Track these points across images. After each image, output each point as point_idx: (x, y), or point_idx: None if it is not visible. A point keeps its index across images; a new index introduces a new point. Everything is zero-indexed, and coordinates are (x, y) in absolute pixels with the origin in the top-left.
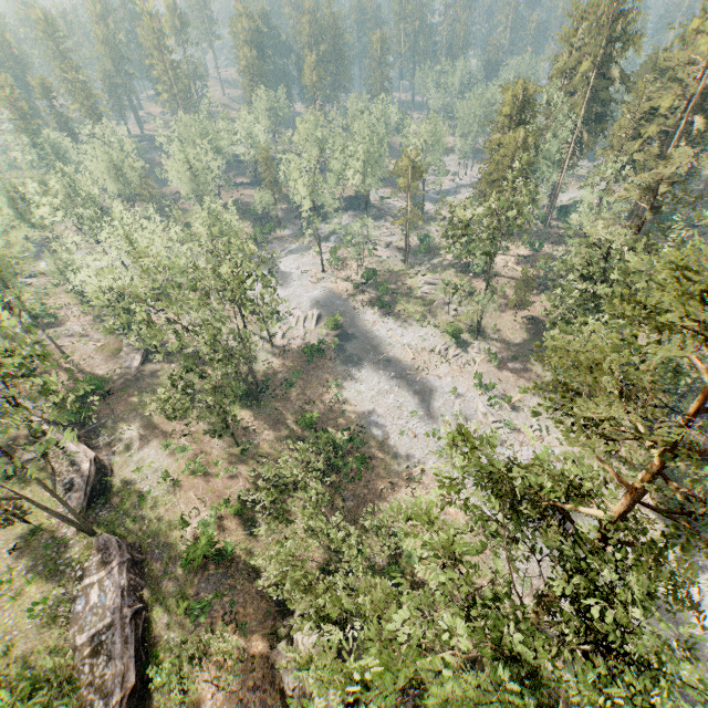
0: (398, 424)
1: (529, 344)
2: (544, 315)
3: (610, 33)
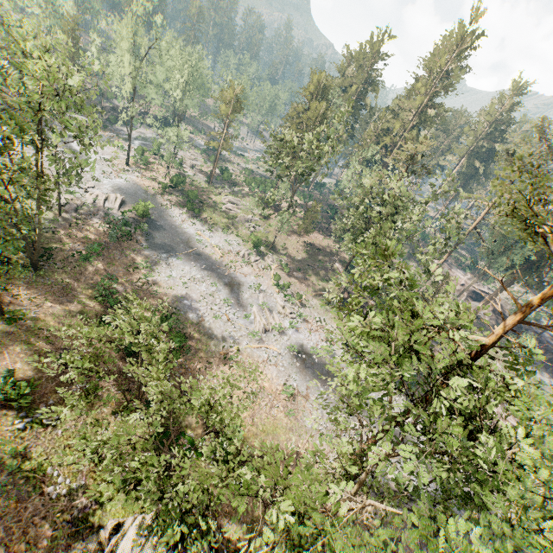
0: (212, 309)
1: (308, 261)
2: (317, 243)
3: (368, 76)
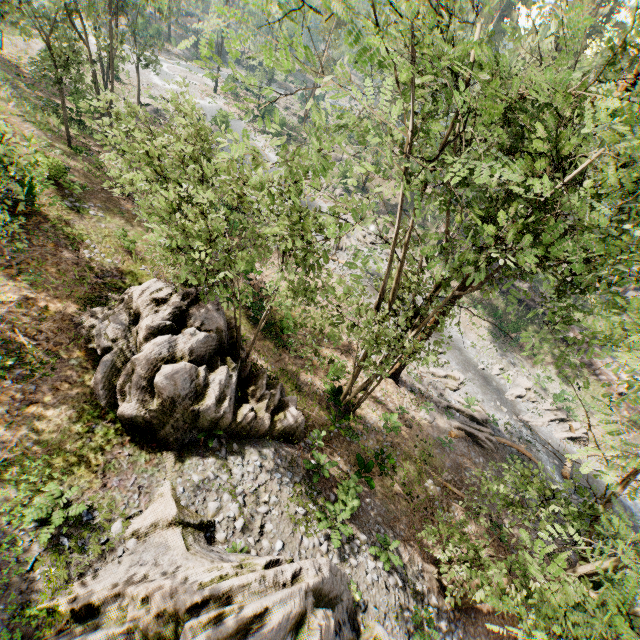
0: None
1: (404, 207)
2: None
3: None
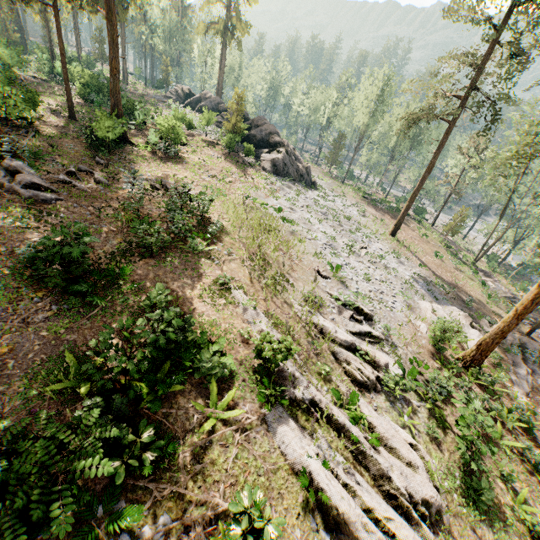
0: None
1: None
2: None
3: None
